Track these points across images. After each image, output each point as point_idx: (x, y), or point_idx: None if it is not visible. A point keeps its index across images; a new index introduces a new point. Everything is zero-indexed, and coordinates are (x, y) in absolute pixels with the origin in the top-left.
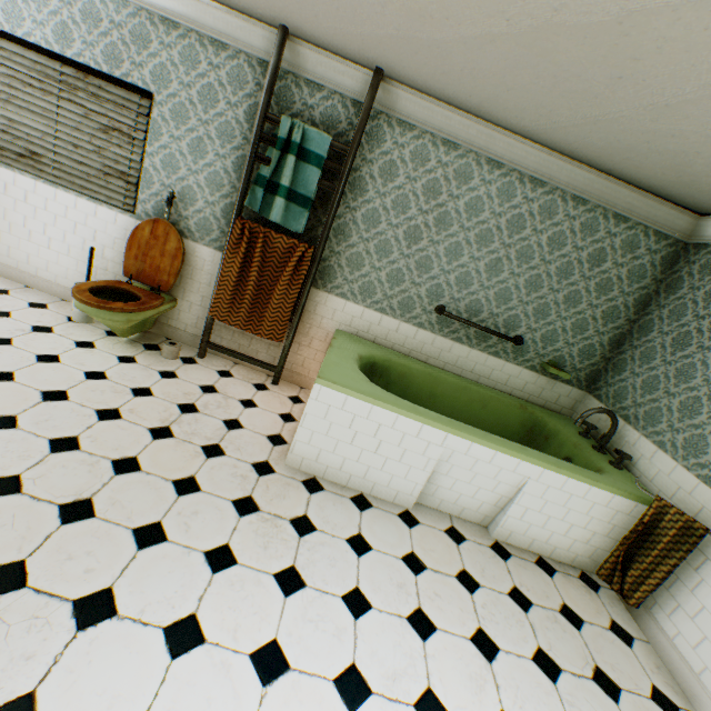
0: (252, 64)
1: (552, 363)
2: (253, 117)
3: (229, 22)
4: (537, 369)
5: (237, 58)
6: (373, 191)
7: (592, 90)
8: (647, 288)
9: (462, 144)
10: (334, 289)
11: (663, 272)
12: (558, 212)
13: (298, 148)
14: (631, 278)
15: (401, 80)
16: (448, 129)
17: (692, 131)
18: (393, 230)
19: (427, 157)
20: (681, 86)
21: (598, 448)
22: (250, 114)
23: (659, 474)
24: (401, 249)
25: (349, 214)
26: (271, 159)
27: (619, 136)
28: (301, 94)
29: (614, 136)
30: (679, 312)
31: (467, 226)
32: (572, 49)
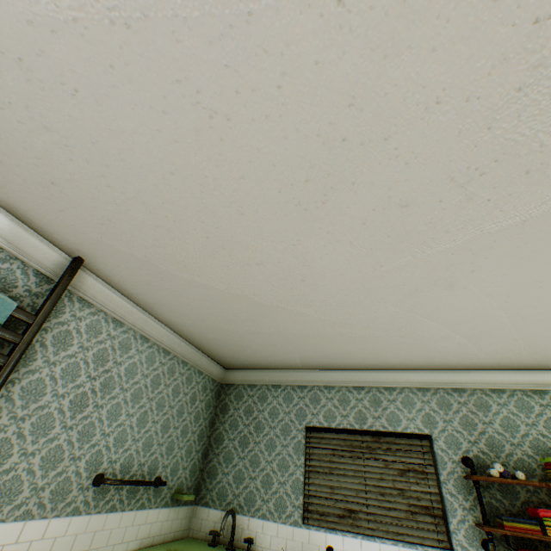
0: None
1: (178, 490)
2: None
3: None
4: (169, 502)
5: None
6: (43, 359)
7: (235, 319)
8: (212, 412)
9: (129, 323)
10: None
11: (217, 400)
12: (177, 370)
13: None
14: (207, 407)
15: (96, 271)
16: (120, 311)
17: (259, 341)
18: (60, 400)
19: (100, 329)
20: (271, 328)
21: (231, 547)
22: None
23: (273, 538)
24: (66, 420)
25: (3, 388)
26: None
27: (226, 336)
28: None
29: (224, 335)
30: (236, 424)
31: (126, 386)
32: (245, 305)
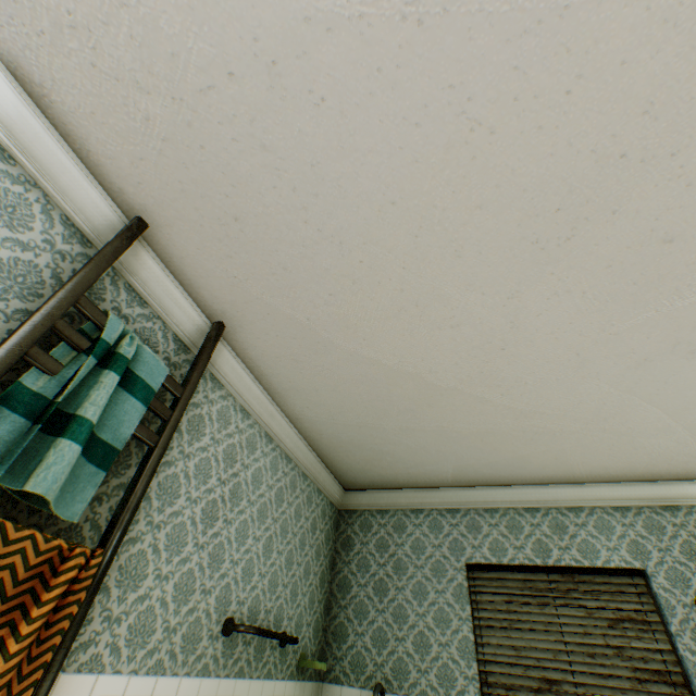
0: (52, 213)
1: (303, 656)
2: (18, 276)
3: (47, 146)
4: (295, 673)
5: (25, 185)
6: (179, 448)
7: (389, 410)
8: (332, 547)
9: (256, 415)
10: (80, 651)
11: (335, 533)
12: (298, 485)
13: (127, 365)
14: (326, 540)
15: (233, 342)
16: (249, 397)
17: (407, 443)
18: (193, 506)
19: (230, 418)
20: (432, 422)
21: None
22: (11, 269)
23: None
24: (197, 535)
25: None
26: (63, 363)
27: (366, 436)
28: (117, 295)
29: (363, 436)
30: (366, 563)
31: (253, 498)
32: (411, 389)
